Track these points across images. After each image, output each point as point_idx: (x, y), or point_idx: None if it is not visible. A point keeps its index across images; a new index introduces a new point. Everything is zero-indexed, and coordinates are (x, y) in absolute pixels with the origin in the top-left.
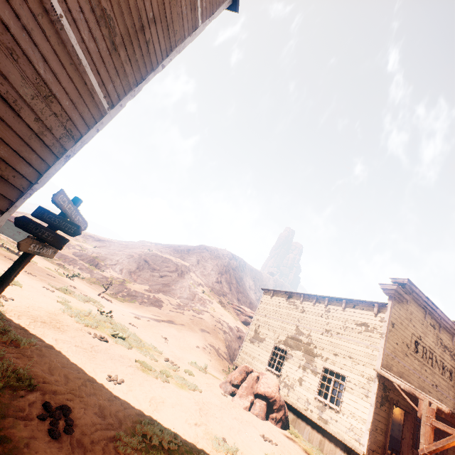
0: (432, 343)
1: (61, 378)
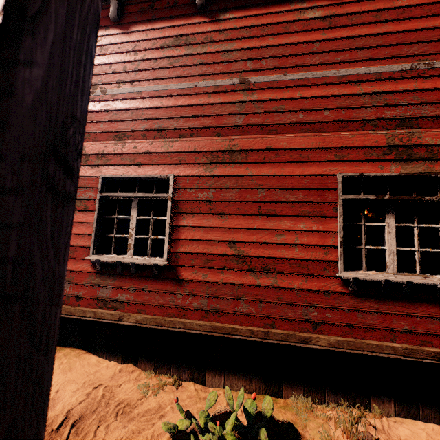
0: None
1: None
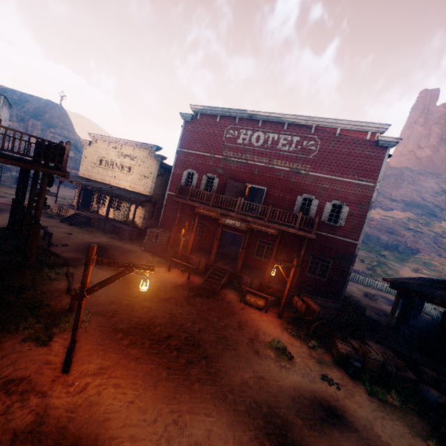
0: (114, 157)
1: (9, 190)
